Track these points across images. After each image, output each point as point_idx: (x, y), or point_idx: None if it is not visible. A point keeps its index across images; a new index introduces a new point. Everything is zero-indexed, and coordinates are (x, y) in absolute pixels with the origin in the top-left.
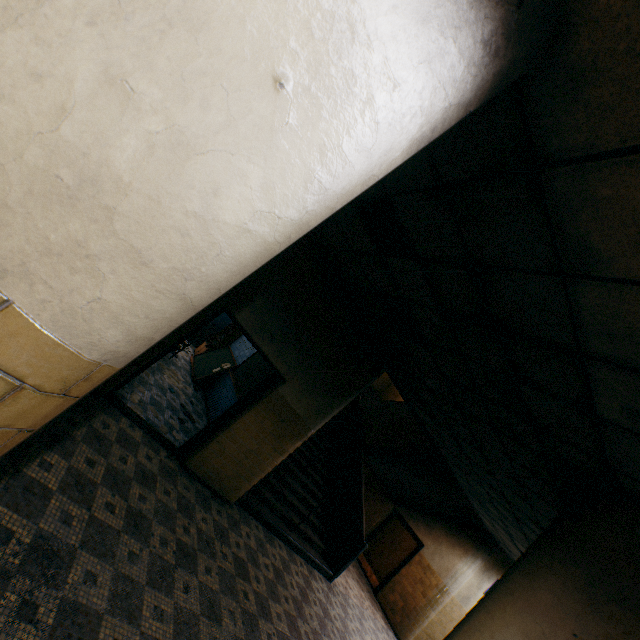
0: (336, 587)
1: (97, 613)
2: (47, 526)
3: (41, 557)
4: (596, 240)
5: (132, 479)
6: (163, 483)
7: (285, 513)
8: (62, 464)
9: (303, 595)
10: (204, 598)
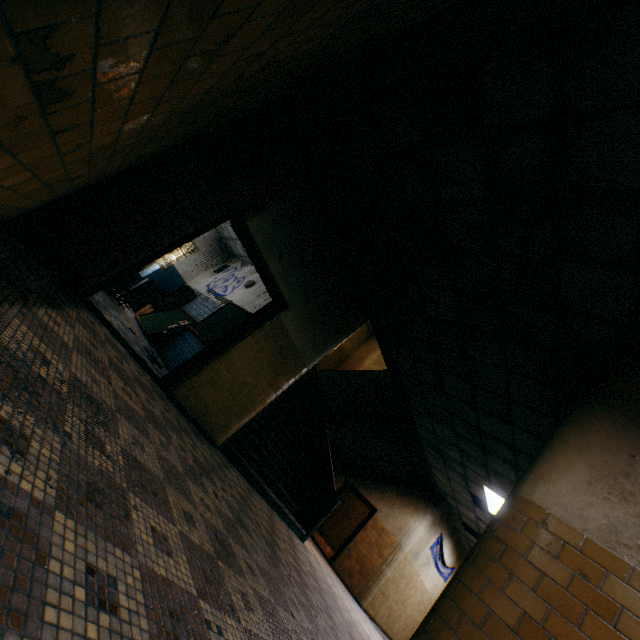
0: (307, 548)
1: (158, 478)
2: (78, 374)
3: (85, 400)
4: None
5: (134, 381)
6: (159, 400)
7: (263, 467)
8: (67, 329)
9: (292, 543)
10: (231, 511)
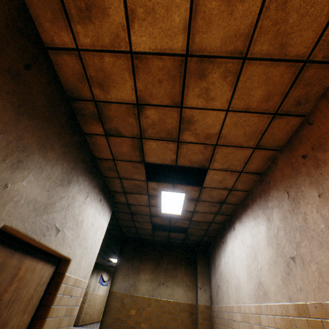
0: None
1: None
2: None
3: None
4: (120, 217)
5: None
6: None
7: None
8: None
9: None
10: None
